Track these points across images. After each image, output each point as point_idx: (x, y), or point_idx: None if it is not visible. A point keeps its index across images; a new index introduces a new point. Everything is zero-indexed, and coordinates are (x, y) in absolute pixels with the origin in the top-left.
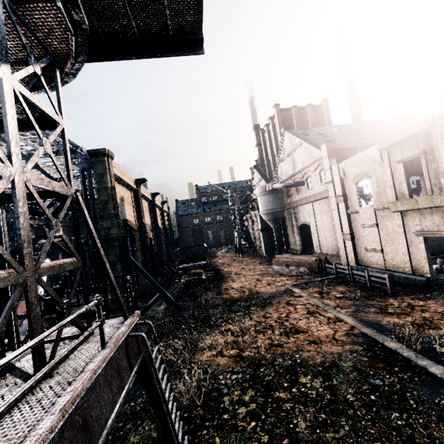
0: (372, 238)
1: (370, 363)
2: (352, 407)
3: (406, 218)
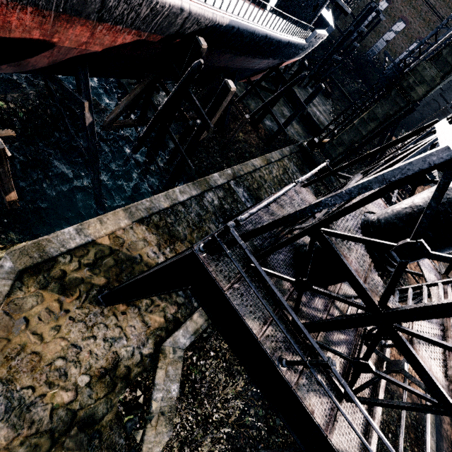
0: None
1: (409, 426)
2: None
3: None
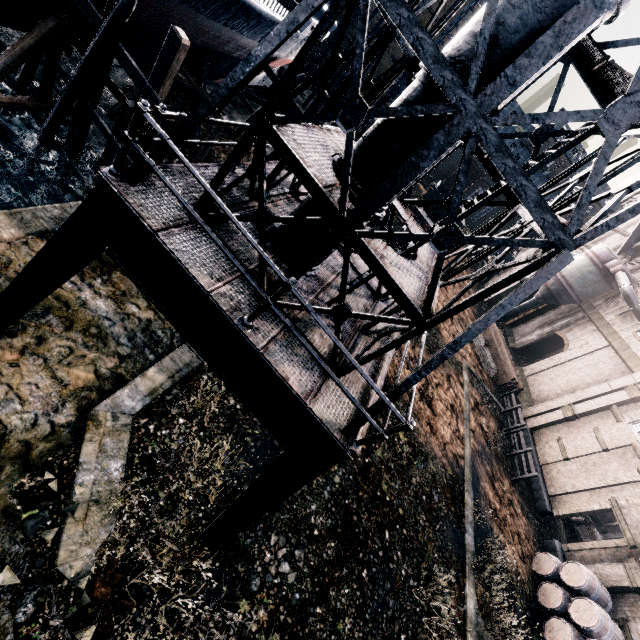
0: (581, 445)
1: (445, 486)
2: (410, 485)
3: (634, 487)
